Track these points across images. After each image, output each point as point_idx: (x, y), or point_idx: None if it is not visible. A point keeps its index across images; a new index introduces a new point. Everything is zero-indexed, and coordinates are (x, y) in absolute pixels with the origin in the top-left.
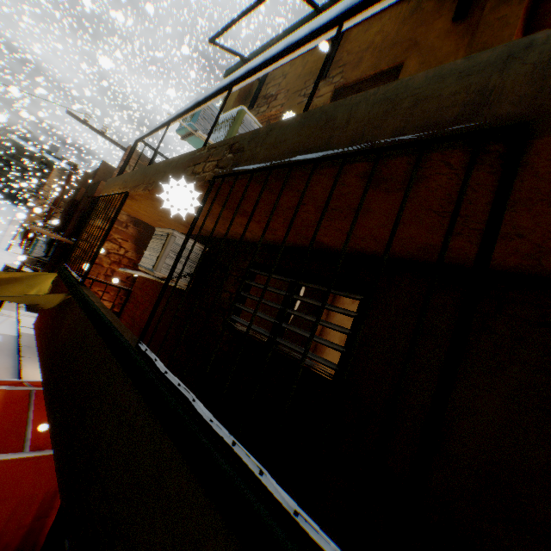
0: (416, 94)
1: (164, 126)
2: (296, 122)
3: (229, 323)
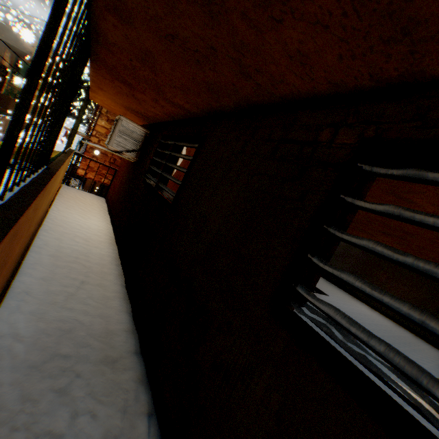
0: None
1: None
2: None
3: (145, 179)
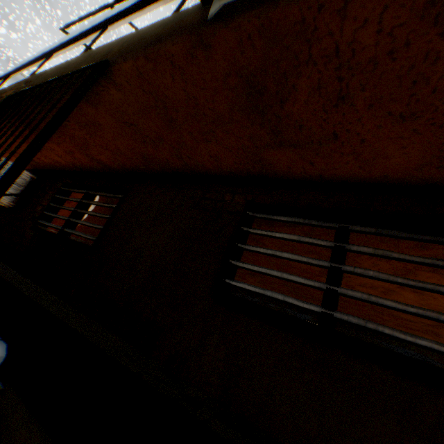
0: (97, 53)
1: (7, 77)
2: (59, 67)
3: (37, 226)
